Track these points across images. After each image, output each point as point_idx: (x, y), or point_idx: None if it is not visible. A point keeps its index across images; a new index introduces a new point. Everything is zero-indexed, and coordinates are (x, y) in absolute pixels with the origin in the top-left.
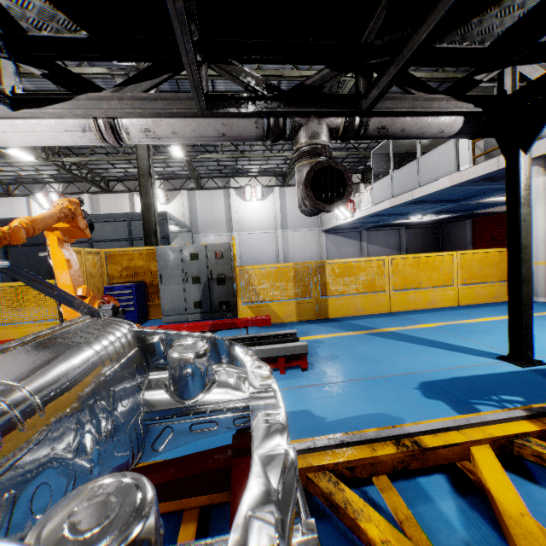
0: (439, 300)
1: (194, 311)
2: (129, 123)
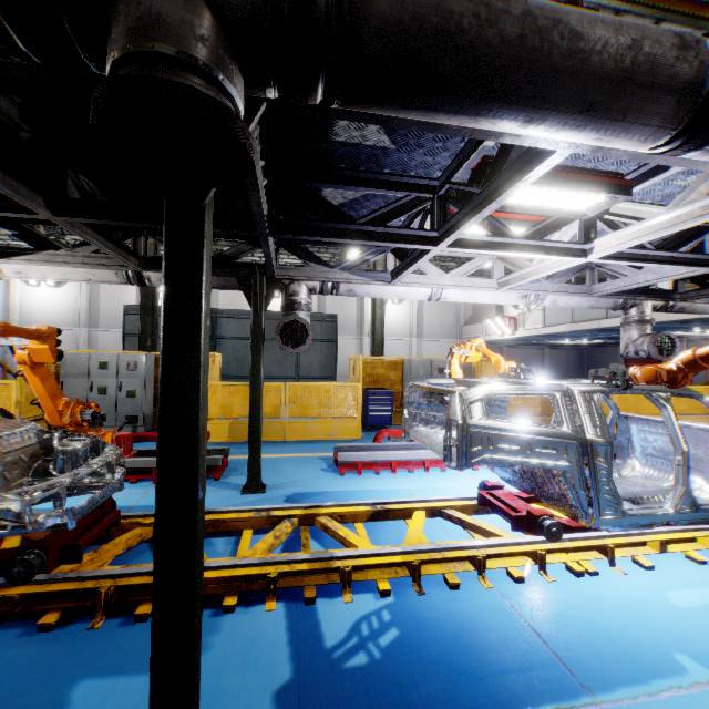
0: None
1: None
2: (547, 297)
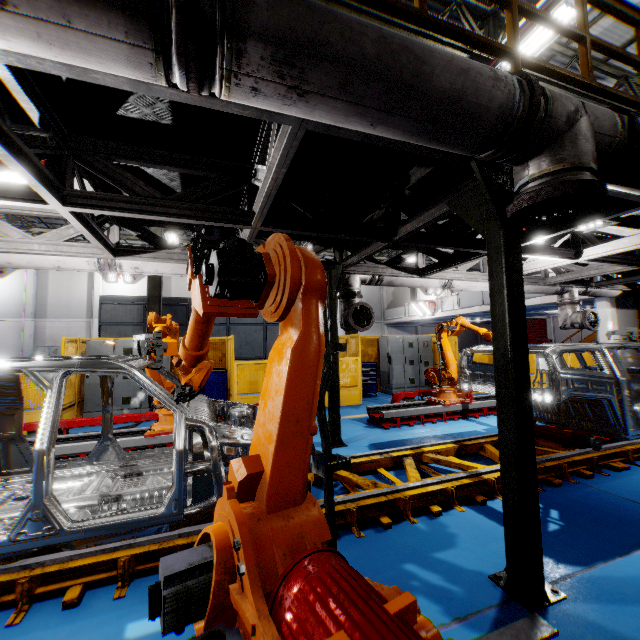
0: None
1: (409, 386)
2: None
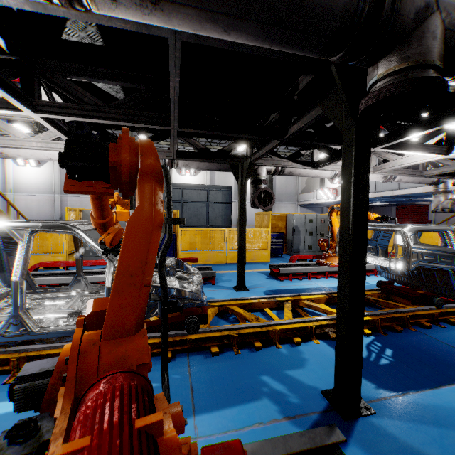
0: None
1: (308, 251)
2: (397, 177)
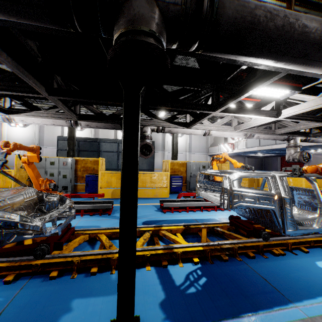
0: None
1: None
2: (255, 135)
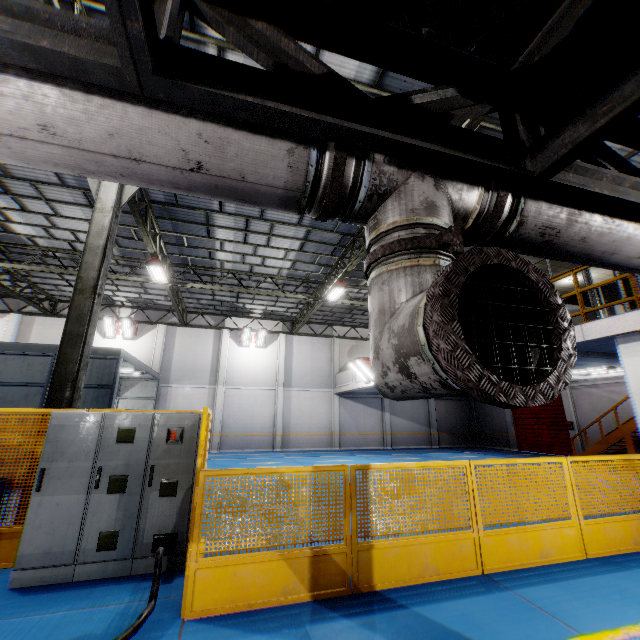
0: (556, 547)
1: (95, 557)
2: None
